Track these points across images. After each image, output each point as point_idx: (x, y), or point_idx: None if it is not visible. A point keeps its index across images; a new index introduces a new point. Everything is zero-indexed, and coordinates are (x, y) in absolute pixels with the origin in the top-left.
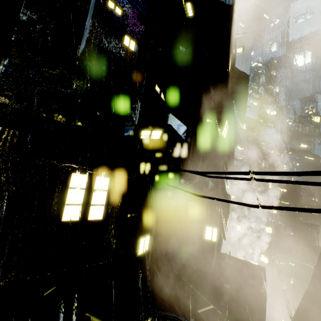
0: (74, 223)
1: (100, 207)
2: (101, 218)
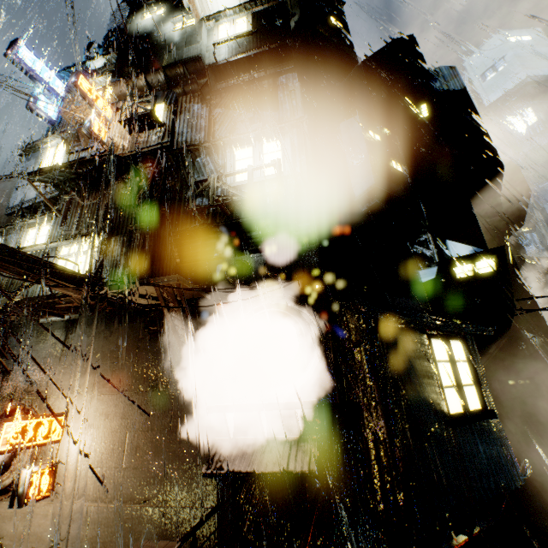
0: (466, 415)
1: (470, 388)
2: (479, 408)
